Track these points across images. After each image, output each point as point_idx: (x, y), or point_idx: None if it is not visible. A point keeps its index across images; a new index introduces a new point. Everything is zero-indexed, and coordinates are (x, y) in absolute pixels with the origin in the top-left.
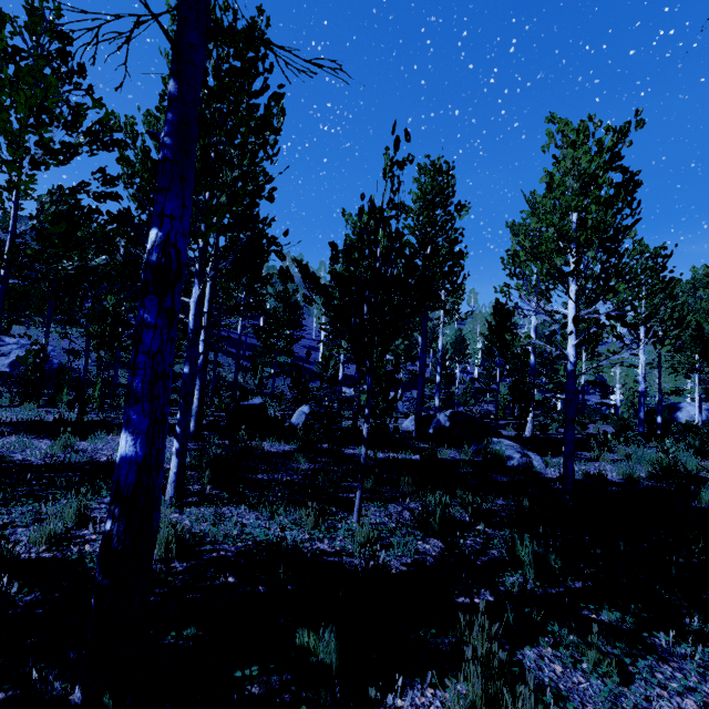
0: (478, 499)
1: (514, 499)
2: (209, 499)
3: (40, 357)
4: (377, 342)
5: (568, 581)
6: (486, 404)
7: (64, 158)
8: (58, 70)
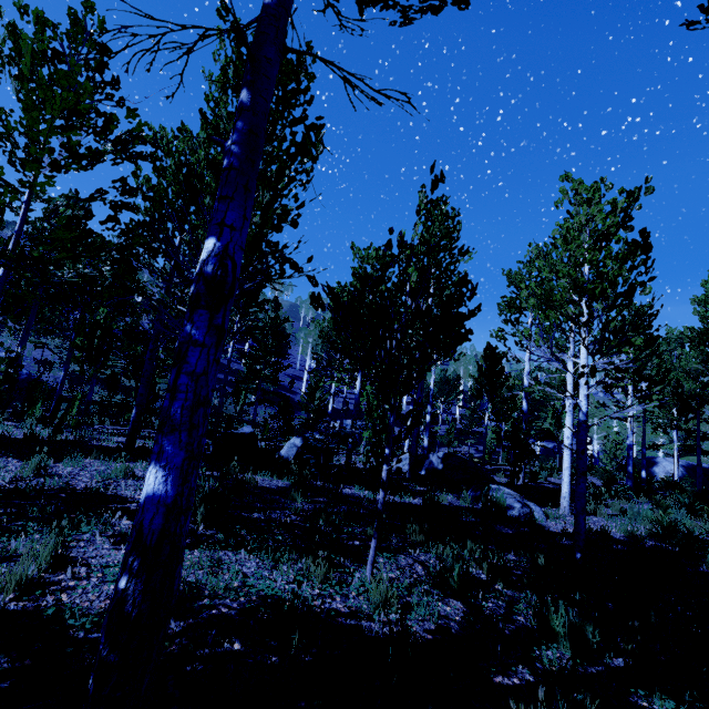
0: (489, 553)
1: (525, 554)
2: (204, 540)
3: (14, 366)
4: (404, 379)
5: (606, 657)
6: (467, 447)
7: (88, 163)
8: (92, 79)
